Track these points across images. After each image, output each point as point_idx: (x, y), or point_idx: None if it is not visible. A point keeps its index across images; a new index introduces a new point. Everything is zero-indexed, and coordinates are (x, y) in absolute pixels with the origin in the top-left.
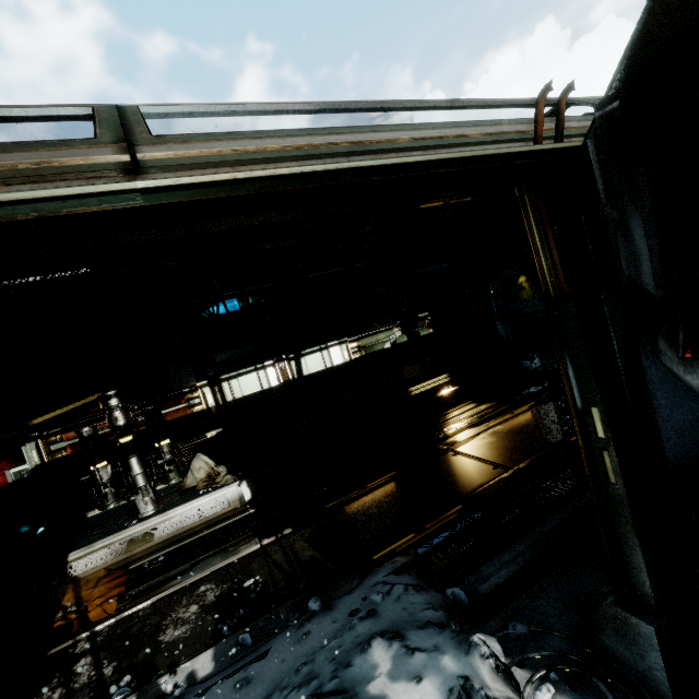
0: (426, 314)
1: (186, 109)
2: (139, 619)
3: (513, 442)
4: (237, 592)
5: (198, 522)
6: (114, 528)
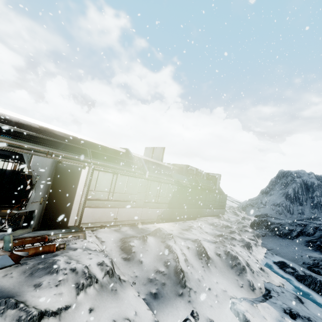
0: None
1: (3, 126)
2: None
3: None
4: None
5: None
6: None
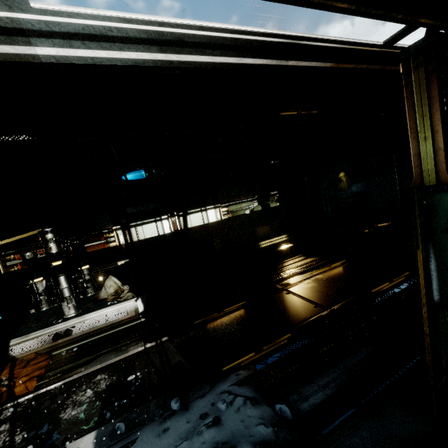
0: (276, 192)
1: None
2: (49, 397)
3: (330, 288)
4: (122, 384)
5: (104, 324)
6: (45, 323)
